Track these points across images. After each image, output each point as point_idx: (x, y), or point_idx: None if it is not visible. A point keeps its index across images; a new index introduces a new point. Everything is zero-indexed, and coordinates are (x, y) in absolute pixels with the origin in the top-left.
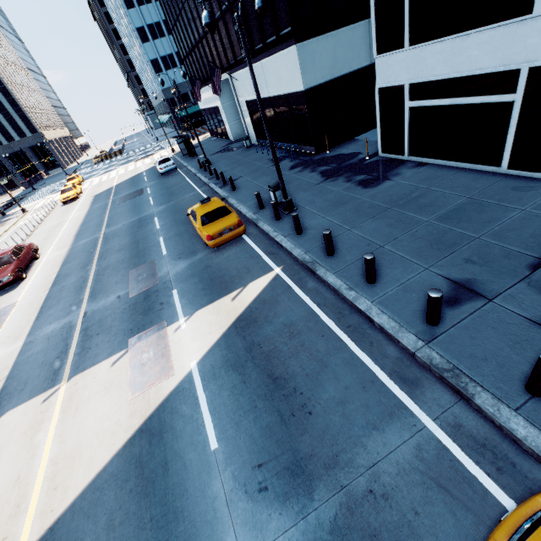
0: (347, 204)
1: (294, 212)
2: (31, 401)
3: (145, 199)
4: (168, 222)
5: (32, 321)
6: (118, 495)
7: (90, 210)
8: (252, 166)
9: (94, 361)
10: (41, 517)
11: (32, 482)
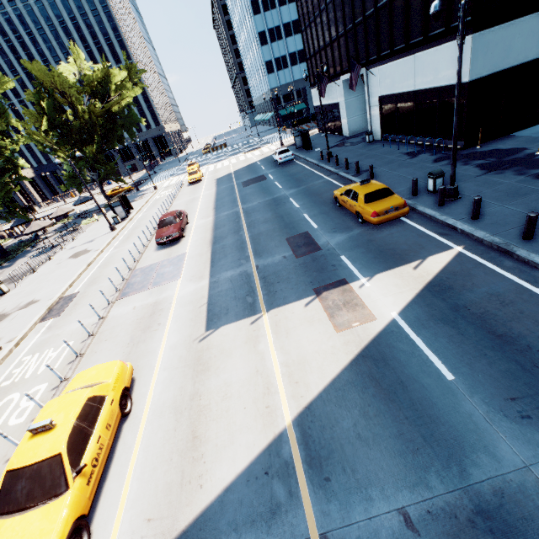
0: (529, 195)
1: (477, 196)
2: (240, 322)
3: (271, 183)
4: (307, 203)
5: (208, 267)
6: (362, 396)
7: (218, 190)
8: (383, 159)
9: (285, 301)
10: (294, 399)
11: (272, 375)
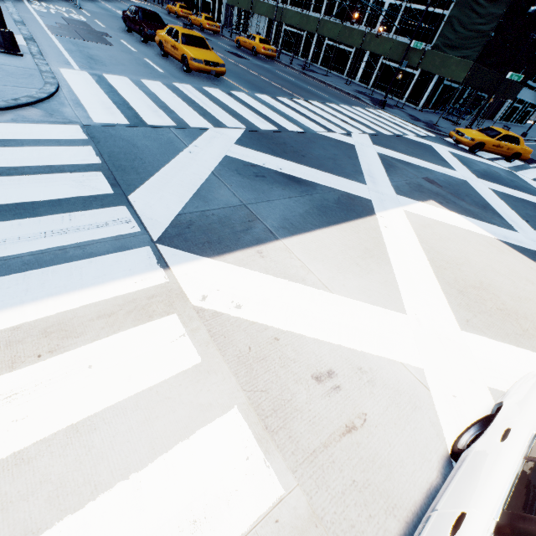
0: None
1: None
2: None
3: None
4: None
5: None
6: None
7: None
8: None
9: None
10: None
11: None
